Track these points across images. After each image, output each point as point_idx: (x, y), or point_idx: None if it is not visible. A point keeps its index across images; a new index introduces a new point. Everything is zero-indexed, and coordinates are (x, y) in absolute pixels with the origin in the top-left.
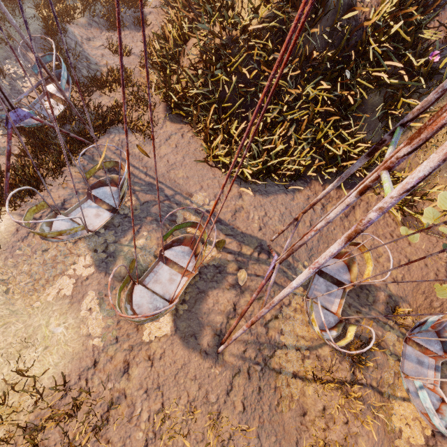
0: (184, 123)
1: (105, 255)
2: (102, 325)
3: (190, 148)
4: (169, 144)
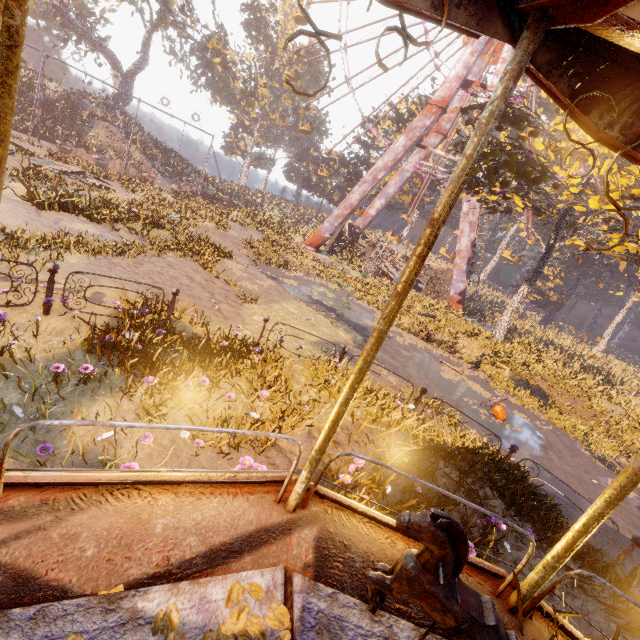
0: None
1: None
2: None
3: None
4: None
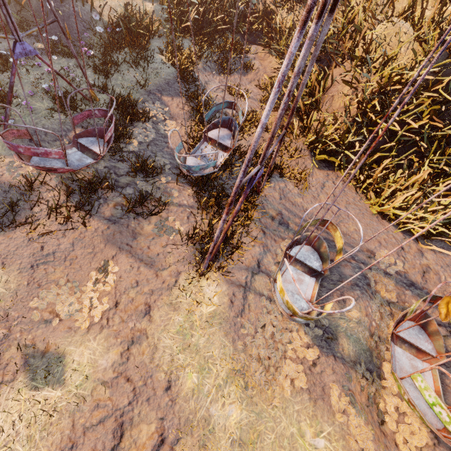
0: (327, 169)
1: (320, 331)
2: (369, 435)
3: (348, 197)
4: (326, 193)
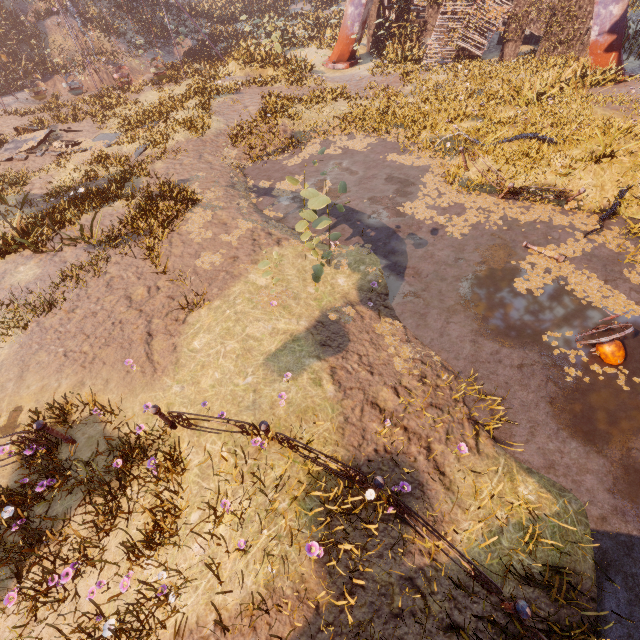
0: None
1: None
2: None
3: None
4: None
